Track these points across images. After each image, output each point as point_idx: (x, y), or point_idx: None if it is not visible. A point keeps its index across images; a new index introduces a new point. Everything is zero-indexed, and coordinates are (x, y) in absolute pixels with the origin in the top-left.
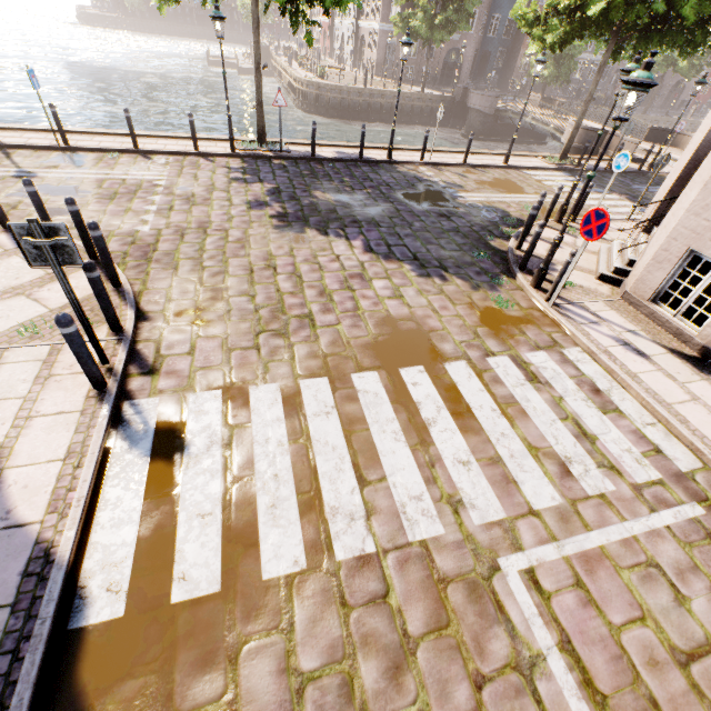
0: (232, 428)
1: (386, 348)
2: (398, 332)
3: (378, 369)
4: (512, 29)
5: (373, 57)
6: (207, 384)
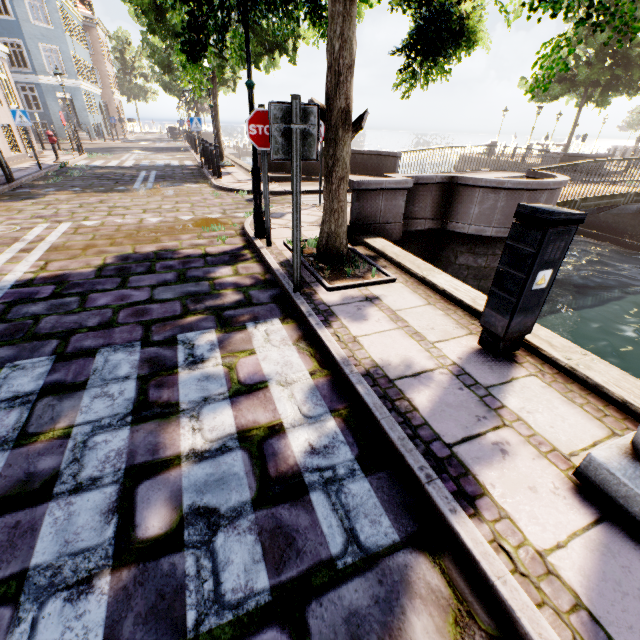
0: None
1: None
2: None
3: None
4: None
5: None
6: None
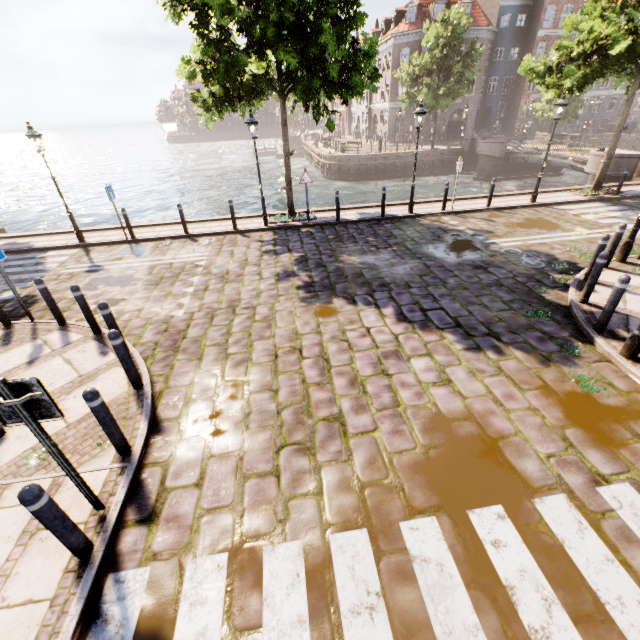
0: (235, 637)
1: (442, 470)
2: (454, 441)
3: (436, 511)
4: (510, 85)
5: (385, 129)
6: (210, 542)
